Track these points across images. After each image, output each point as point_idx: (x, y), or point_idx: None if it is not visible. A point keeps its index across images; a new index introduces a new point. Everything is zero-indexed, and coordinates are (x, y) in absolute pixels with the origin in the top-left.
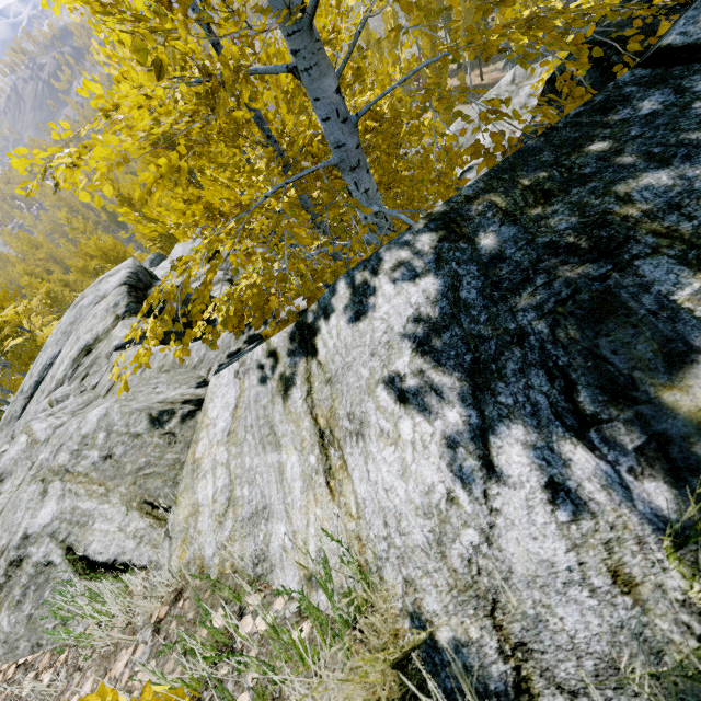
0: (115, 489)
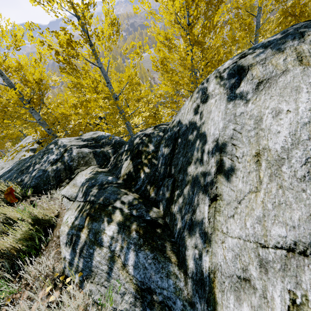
0: None
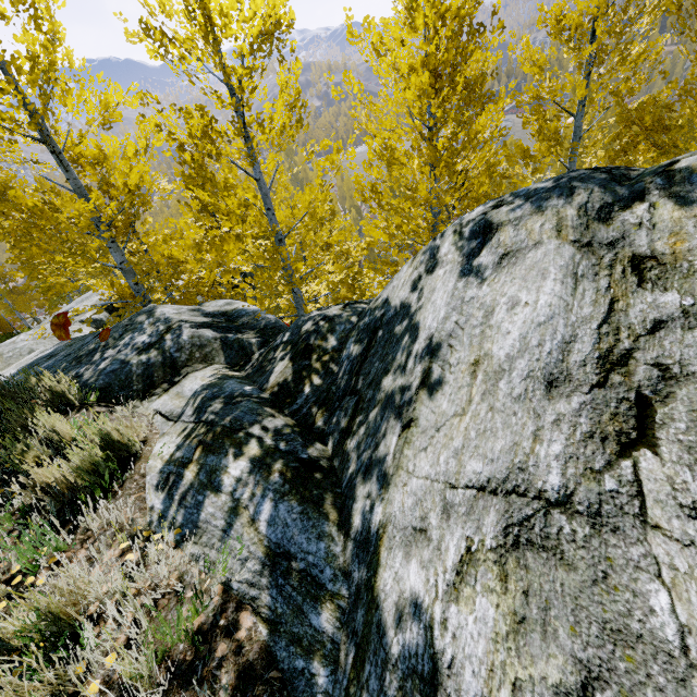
0: (2, 365)
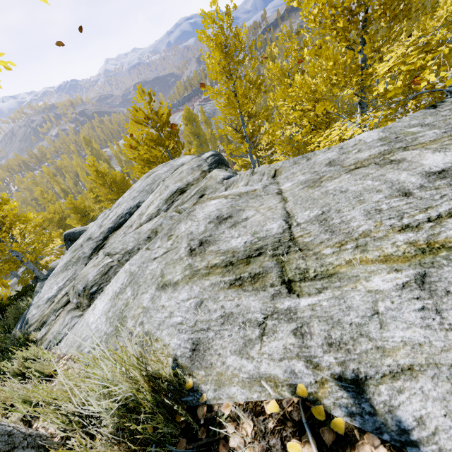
0: None
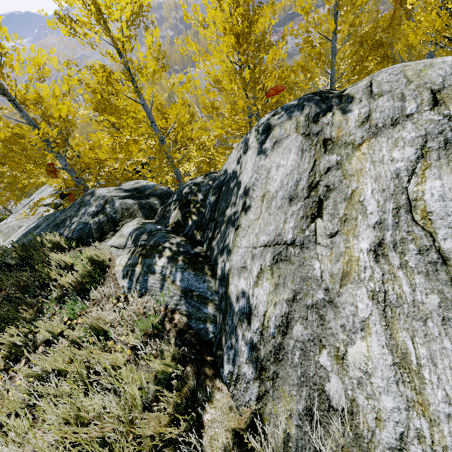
0: (4, 237)
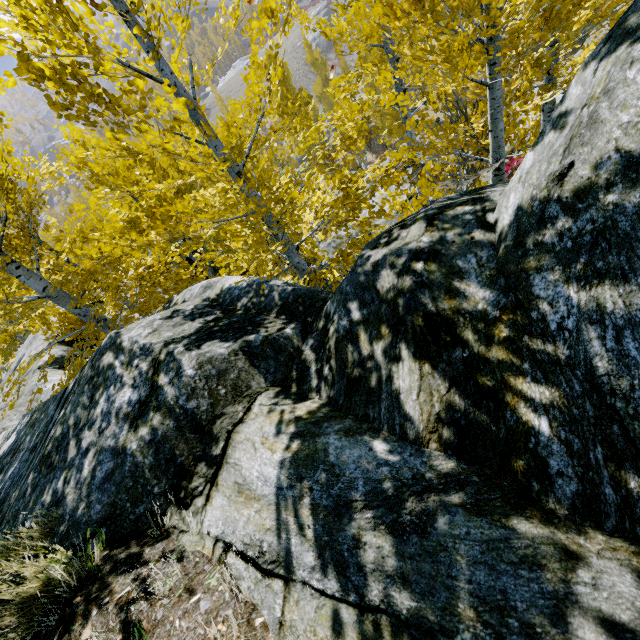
0: None
